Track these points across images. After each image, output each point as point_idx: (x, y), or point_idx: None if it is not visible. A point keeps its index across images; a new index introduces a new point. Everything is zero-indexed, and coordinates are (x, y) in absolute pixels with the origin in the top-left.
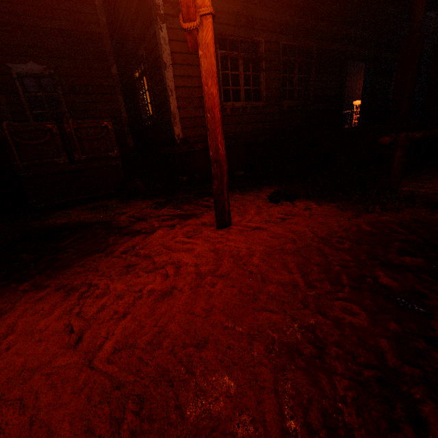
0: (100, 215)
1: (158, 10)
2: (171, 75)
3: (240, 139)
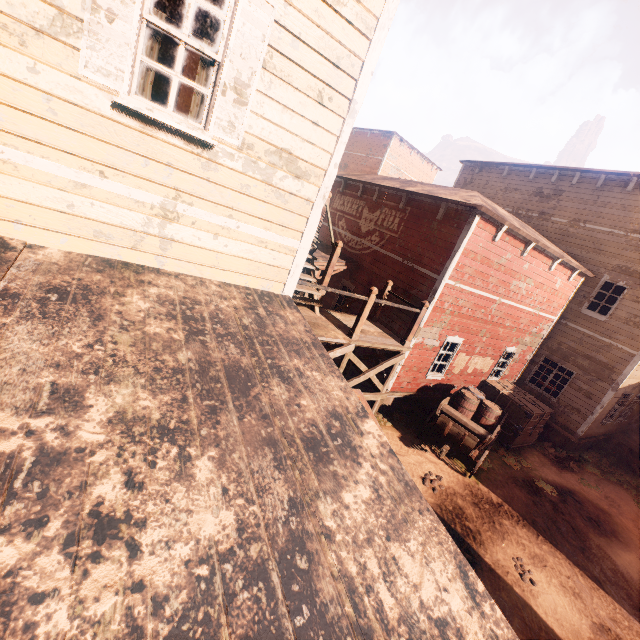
0: (564, 481)
1: (618, 388)
2: (600, 411)
3: (594, 438)
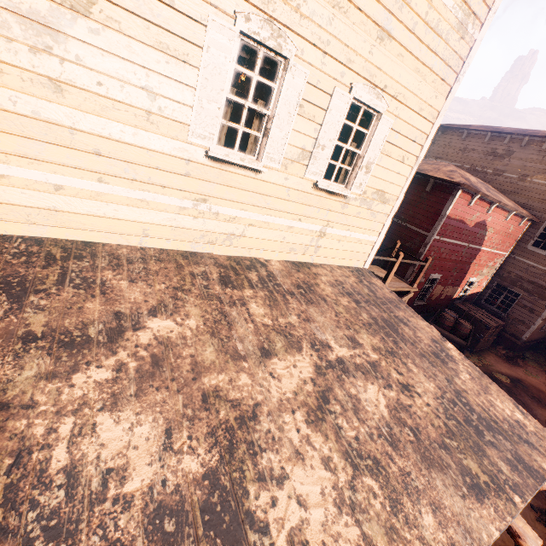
0: (513, 373)
1: None
2: (541, 322)
3: (534, 341)
